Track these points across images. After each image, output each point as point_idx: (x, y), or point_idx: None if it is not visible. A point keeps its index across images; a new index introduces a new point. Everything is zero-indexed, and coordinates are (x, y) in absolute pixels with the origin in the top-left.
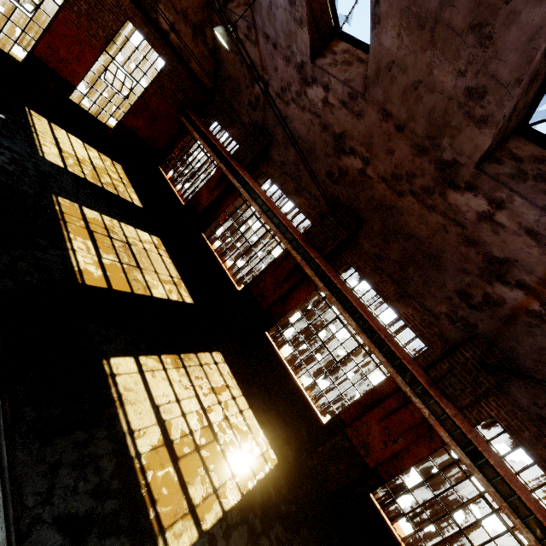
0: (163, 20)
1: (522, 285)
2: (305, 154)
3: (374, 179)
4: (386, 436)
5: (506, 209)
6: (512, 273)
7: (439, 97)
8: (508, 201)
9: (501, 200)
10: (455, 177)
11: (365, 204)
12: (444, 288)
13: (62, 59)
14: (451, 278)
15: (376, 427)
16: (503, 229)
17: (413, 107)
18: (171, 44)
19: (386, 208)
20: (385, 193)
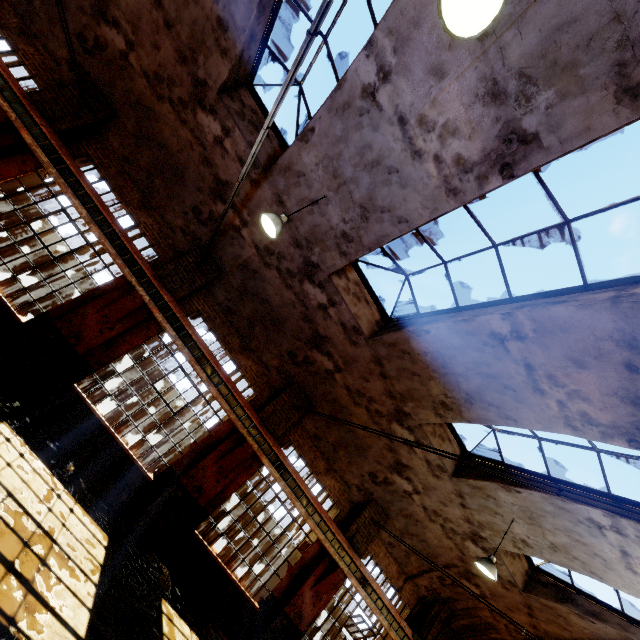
0: None
1: (233, 204)
2: None
3: (137, 70)
4: (103, 324)
5: (231, 137)
6: (229, 194)
7: (201, 13)
8: (232, 131)
9: (229, 129)
10: (205, 97)
11: (122, 95)
12: (184, 204)
13: None
14: (190, 195)
15: (94, 317)
16: (228, 155)
17: (182, 10)
18: None
19: (145, 109)
20: (145, 91)
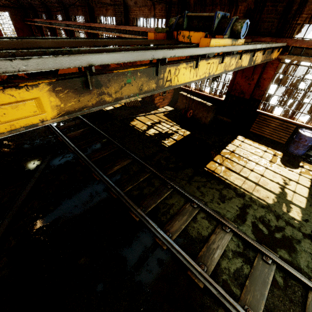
0: None
1: None
2: None
3: None
4: None
5: None
6: None
7: None
8: None
9: None
10: None
11: None
12: None
13: None
14: None
15: None
16: None
17: None
18: (2, 6)
19: None
20: None
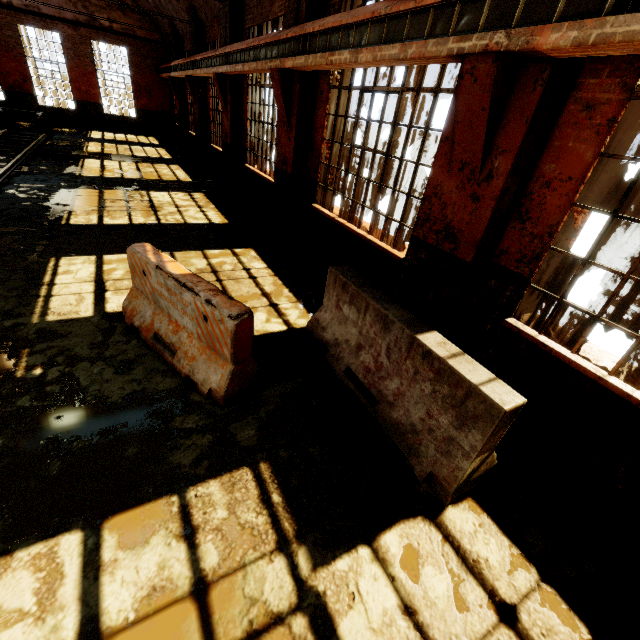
0: (104, 22)
1: None
2: (172, 6)
3: None
4: (226, 115)
5: None
6: None
7: None
8: None
9: None
10: None
11: None
12: None
13: (86, 92)
14: None
15: (224, 117)
16: None
17: None
18: (117, 32)
19: None
20: None
